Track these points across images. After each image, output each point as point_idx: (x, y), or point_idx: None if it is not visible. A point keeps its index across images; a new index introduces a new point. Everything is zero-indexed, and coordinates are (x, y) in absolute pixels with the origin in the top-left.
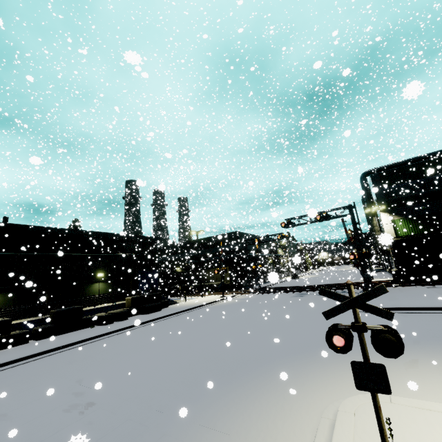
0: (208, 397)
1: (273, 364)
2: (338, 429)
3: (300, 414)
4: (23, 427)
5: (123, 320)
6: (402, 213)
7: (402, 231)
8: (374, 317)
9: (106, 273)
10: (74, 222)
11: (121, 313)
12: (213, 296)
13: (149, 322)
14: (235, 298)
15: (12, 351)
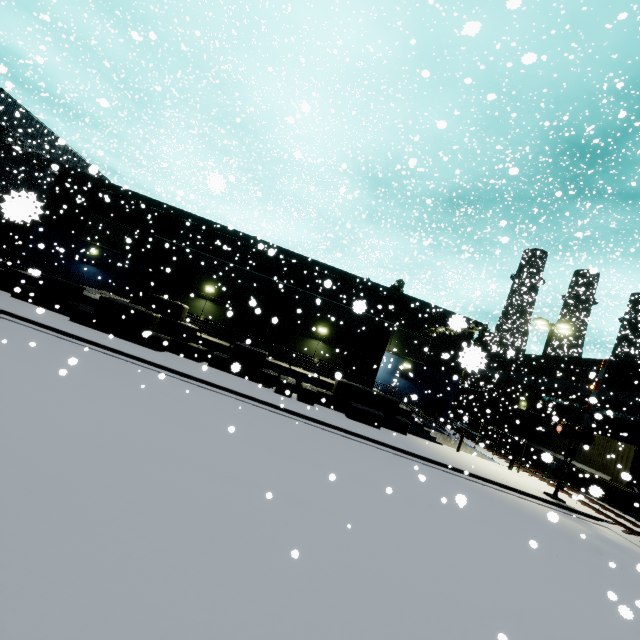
0: None
1: None
2: None
3: None
4: None
5: (305, 403)
6: None
7: None
8: None
9: (333, 332)
10: (397, 283)
11: (305, 390)
12: (537, 482)
13: (316, 422)
14: (593, 524)
15: (171, 357)
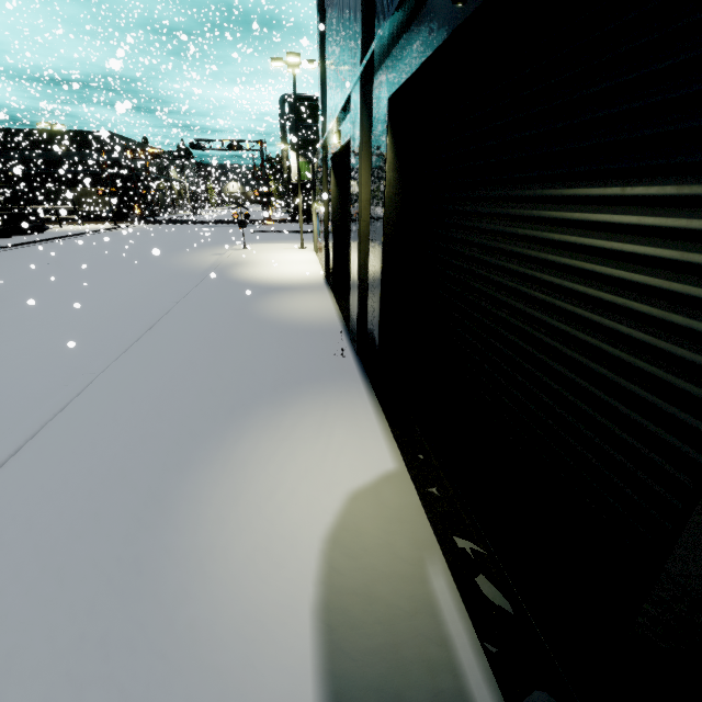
0: (180, 251)
1: (205, 246)
2: (234, 247)
3: (221, 250)
4: (89, 260)
5: (9, 239)
6: (308, 156)
7: (305, 174)
8: (261, 235)
9: None
10: None
11: (3, 230)
12: (96, 225)
13: (53, 240)
14: (133, 227)
15: None
